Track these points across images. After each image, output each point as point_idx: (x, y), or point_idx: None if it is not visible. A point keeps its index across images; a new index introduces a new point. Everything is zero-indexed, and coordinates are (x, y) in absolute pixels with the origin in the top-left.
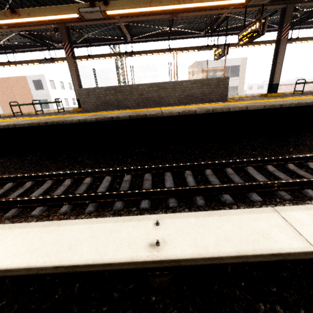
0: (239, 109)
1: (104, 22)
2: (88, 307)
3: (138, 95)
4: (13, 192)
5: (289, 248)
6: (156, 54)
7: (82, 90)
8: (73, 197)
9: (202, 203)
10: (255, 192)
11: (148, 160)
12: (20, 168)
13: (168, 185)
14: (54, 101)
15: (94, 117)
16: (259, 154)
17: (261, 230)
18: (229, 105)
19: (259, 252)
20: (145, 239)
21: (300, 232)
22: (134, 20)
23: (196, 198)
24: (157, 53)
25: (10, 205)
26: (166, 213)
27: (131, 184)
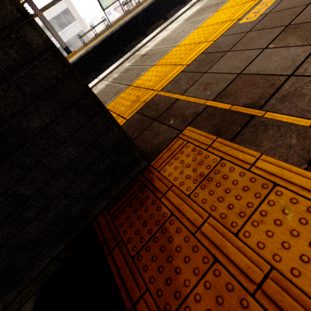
0: None
1: None
2: None
3: None
4: None
5: None
6: None
7: None
8: None
9: None
10: None
11: None
12: None
13: None
14: None
15: None
16: None
17: None
18: None
19: None
20: None
21: None
22: None
23: None
24: None
25: None
26: None
27: None
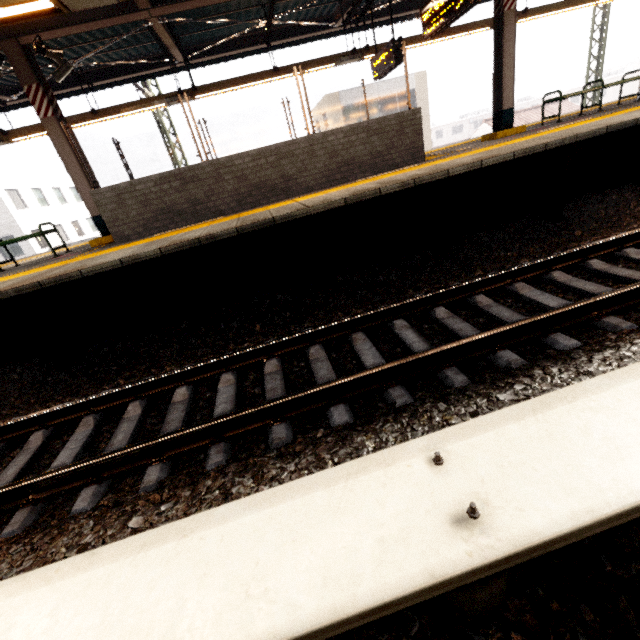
0: (467, 169)
1: (115, 23)
2: None
3: (236, 180)
4: (3, 469)
5: None
6: (248, 85)
7: (102, 192)
8: (166, 443)
9: (464, 382)
10: (559, 332)
11: (301, 317)
12: (1, 406)
13: (370, 360)
14: (38, 233)
15: (153, 247)
16: (523, 254)
17: None
18: (440, 166)
19: None
20: (432, 510)
21: None
22: (186, 8)
23: (445, 373)
24: (251, 82)
25: (6, 504)
26: (400, 425)
27: (286, 377)
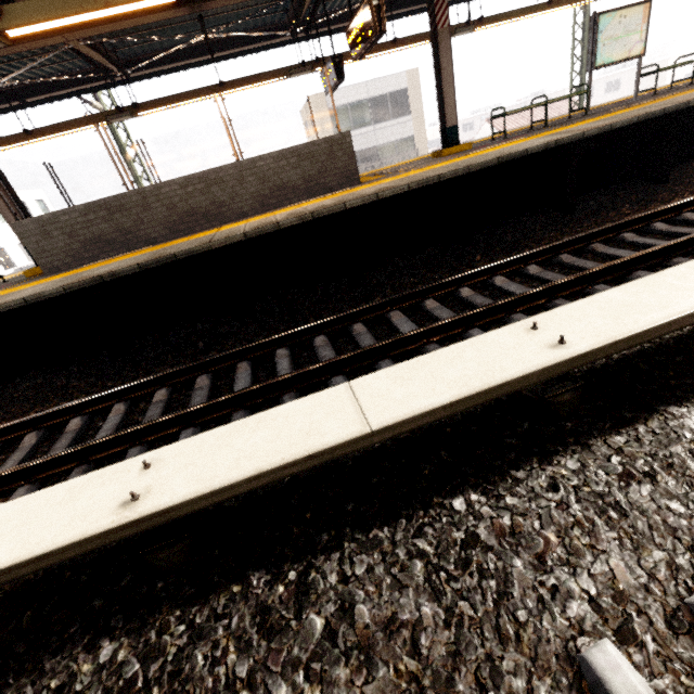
0: (363, 202)
1: (29, 48)
2: (46, 639)
3: (166, 208)
4: None
5: (335, 440)
6: (194, 100)
7: (25, 224)
8: (36, 468)
9: None
10: (388, 359)
11: (211, 347)
12: None
13: (240, 387)
14: None
15: (59, 285)
16: (422, 280)
17: (310, 425)
18: (350, 196)
19: (289, 459)
20: (116, 498)
21: (365, 410)
22: (105, 31)
23: (283, 398)
24: (196, 98)
25: None
26: None
27: (170, 405)
